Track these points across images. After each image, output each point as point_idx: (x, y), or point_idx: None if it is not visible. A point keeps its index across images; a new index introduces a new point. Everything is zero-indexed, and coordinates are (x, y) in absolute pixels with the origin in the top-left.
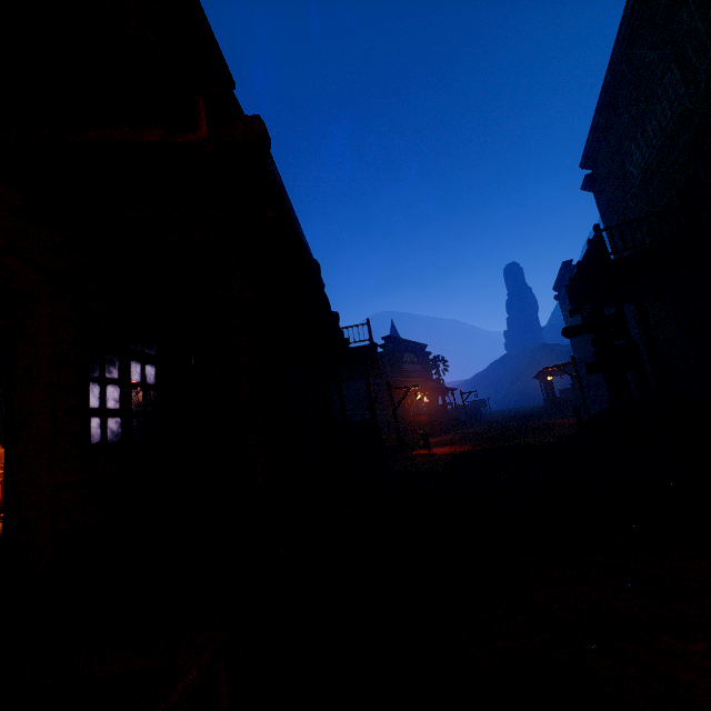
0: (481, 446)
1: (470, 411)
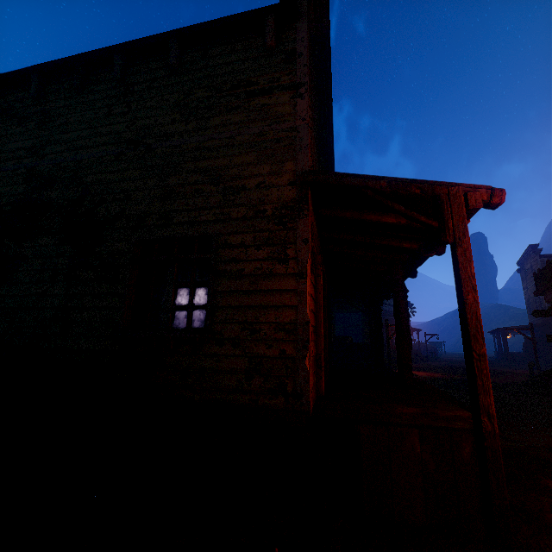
0: (451, 375)
1: (429, 349)
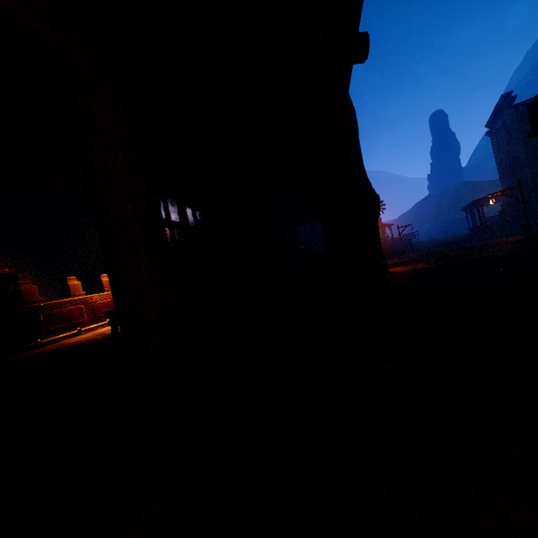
0: (435, 263)
1: (403, 242)
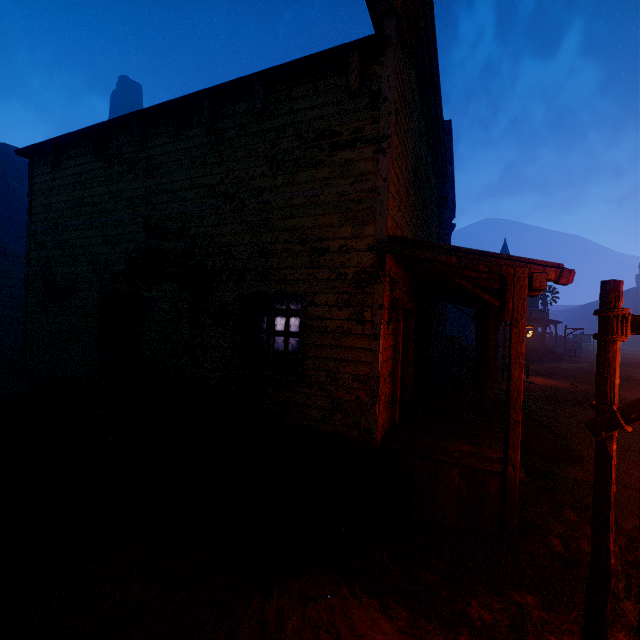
0: (577, 386)
1: (569, 344)
